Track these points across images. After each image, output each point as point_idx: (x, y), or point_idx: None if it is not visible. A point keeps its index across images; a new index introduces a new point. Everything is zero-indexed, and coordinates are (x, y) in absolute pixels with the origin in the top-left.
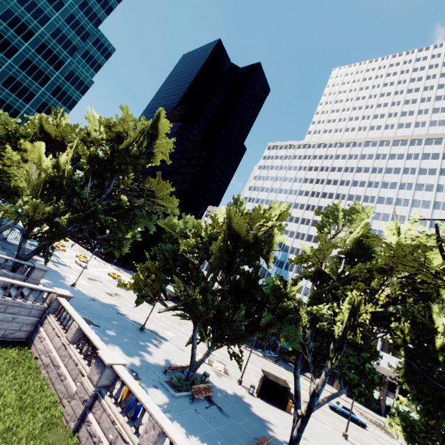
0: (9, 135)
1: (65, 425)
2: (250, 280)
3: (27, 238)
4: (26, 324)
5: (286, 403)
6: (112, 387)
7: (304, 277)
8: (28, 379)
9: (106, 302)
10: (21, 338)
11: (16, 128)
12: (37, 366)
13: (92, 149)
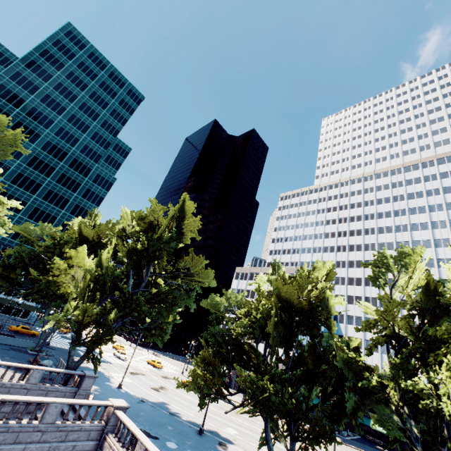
0: (54, 244)
1: None
2: (316, 355)
3: (76, 344)
4: None
5: None
6: None
7: (378, 342)
8: None
9: (155, 401)
10: None
11: (60, 236)
12: None
13: (130, 243)
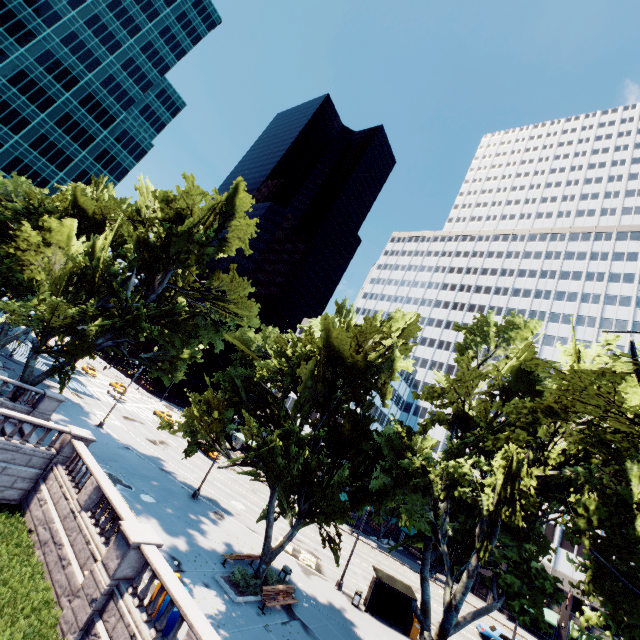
0: (30, 210)
1: (59, 639)
2: (357, 424)
3: (38, 353)
4: (22, 478)
5: (410, 624)
6: (138, 580)
7: (438, 421)
8: (13, 562)
9: (146, 453)
10: (12, 499)
11: (40, 200)
12: (30, 544)
13: (141, 230)
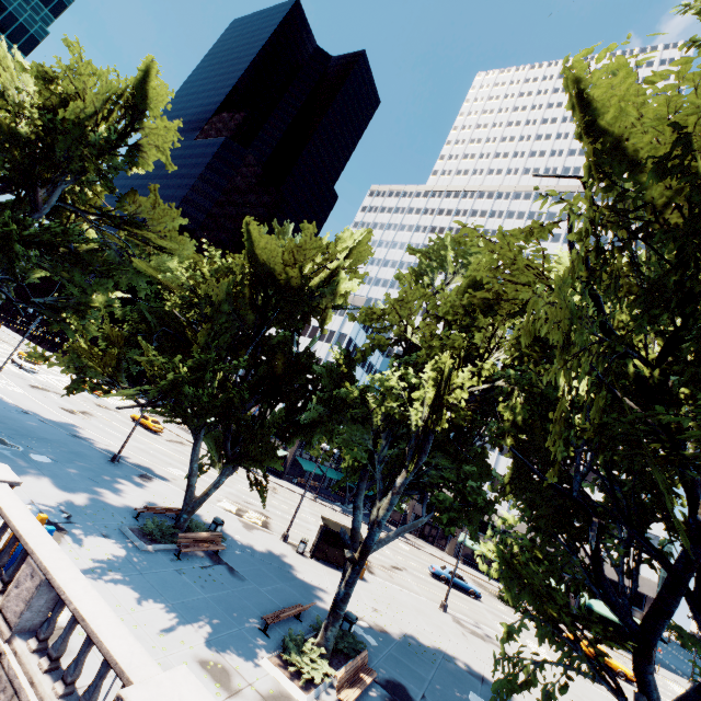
0: None
1: None
2: (292, 356)
3: None
4: None
5: None
6: None
7: (379, 346)
8: None
9: (55, 420)
10: None
11: None
12: None
13: (3, 115)
